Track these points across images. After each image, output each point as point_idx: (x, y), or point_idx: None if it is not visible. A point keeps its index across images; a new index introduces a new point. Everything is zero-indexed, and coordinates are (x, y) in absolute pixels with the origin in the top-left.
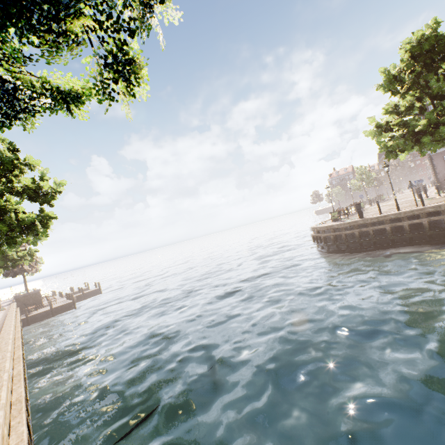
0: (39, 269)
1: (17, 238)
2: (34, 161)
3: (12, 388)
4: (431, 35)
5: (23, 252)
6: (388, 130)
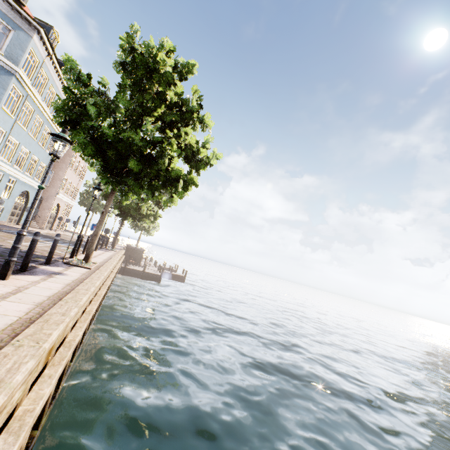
0: (153, 234)
1: (155, 192)
2: (209, 122)
3: (44, 368)
4: None
5: (151, 212)
6: None
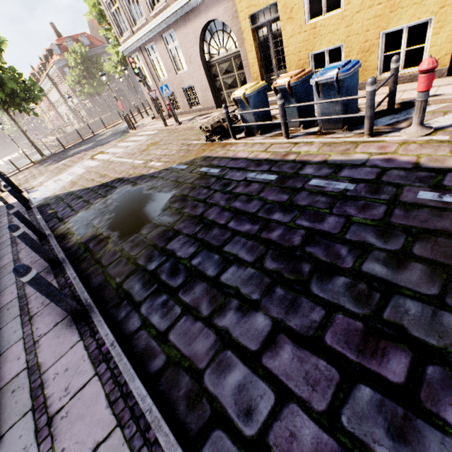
0: None
1: None
2: None
3: None
4: (85, 50)
5: None
6: (78, 84)
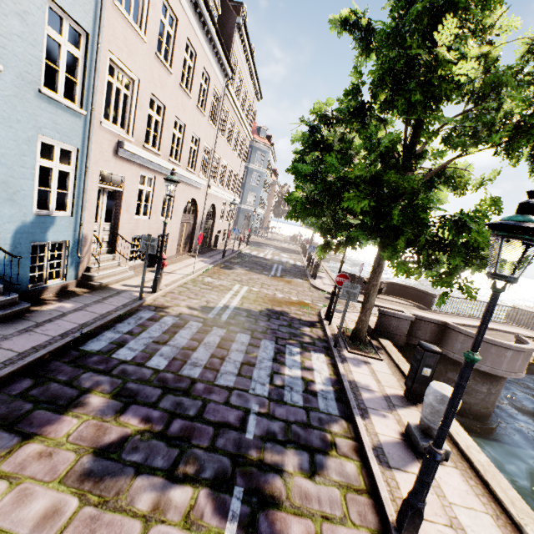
0: None
1: None
2: None
3: None
4: None
5: None
6: None
